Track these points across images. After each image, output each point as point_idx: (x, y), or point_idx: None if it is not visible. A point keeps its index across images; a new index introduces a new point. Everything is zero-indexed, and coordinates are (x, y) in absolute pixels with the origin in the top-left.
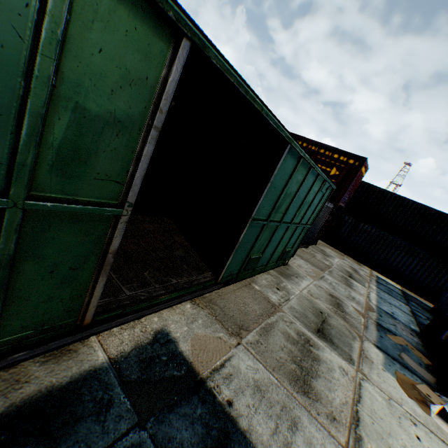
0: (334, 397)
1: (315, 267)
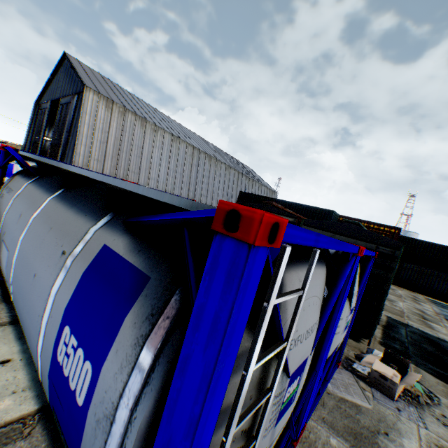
0: (442, 332)
1: (395, 296)
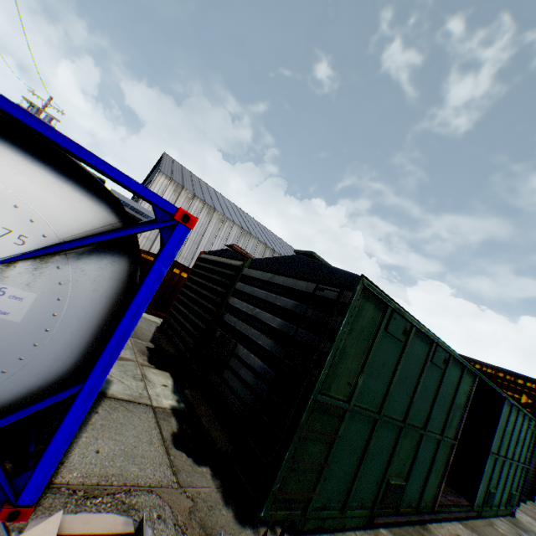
0: None
1: None
